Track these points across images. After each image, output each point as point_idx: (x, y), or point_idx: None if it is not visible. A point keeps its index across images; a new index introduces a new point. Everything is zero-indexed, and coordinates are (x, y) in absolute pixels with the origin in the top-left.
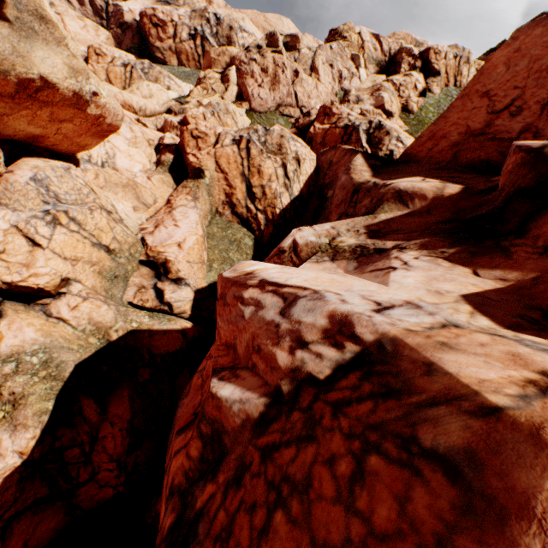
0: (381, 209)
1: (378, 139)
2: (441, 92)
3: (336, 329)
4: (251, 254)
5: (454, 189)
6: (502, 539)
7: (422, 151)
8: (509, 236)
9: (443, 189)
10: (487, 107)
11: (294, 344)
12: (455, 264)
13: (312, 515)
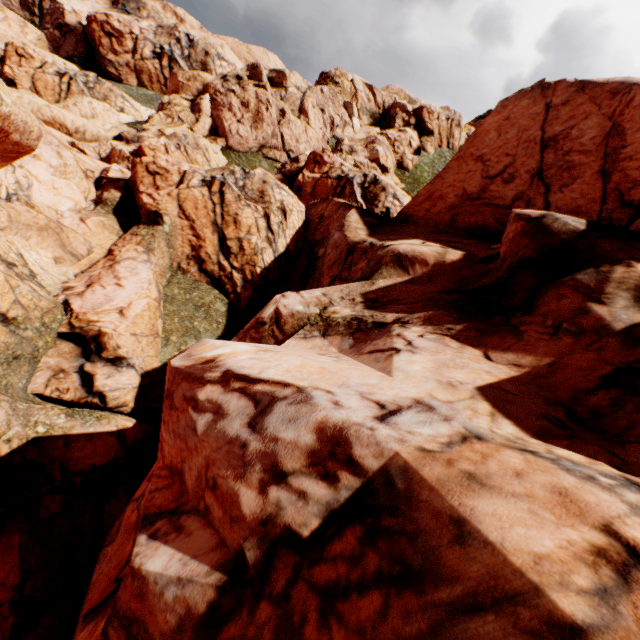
0: (379, 274)
1: (373, 195)
2: (435, 153)
3: (326, 450)
4: (223, 323)
5: (455, 255)
6: None
7: (420, 211)
8: (517, 312)
9: (444, 255)
10: (482, 171)
11: (266, 476)
12: (464, 344)
13: None
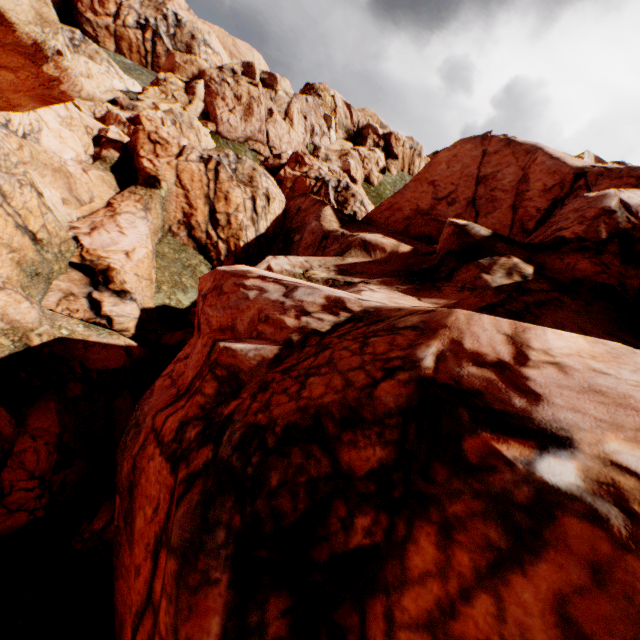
0: (349, 254)
1: (344, 199)
2: (398, 175)
3: (332, 305)
4: None
5: (406, 248)
6: (435, 335)
7: (382, 218)
8: (442, 281)
9: (398, 247)
10: (433, 193)
11: (299, 314)
12: (407, 295)
13: (338, 366)
